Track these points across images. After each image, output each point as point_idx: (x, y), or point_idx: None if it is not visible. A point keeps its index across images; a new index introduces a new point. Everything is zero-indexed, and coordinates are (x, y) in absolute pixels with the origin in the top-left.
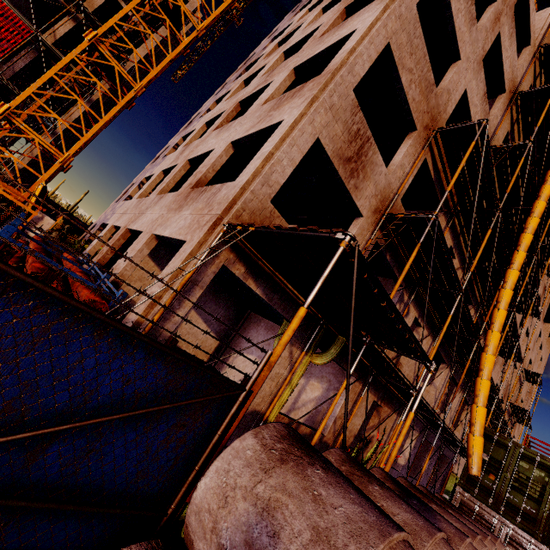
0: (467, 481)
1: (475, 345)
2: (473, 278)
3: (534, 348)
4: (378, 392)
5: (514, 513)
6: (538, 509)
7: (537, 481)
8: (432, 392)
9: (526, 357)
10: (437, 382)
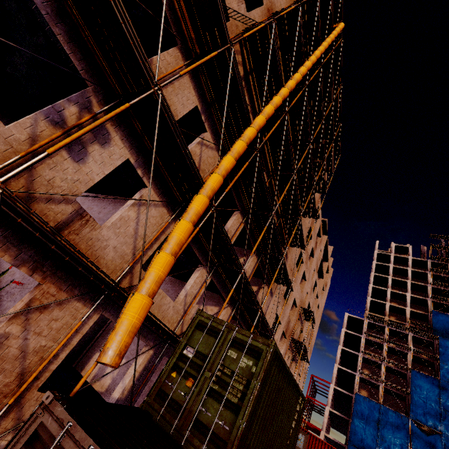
0: (156, 398)
1: (209, 213)
2: (234, 171)
3: (311, 294)
4: (18, 247)
5: (201, 439)
6: (234, 422)
7: (242, 375)
8: (181, 296)
9: (305, 299)
10: (189, 285)
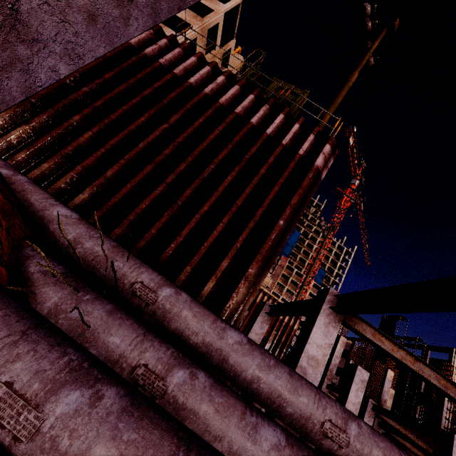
0: None
1: None
2: None
3: None
4: None
5: None
6: None
7: None
8: None
9: None
10: None
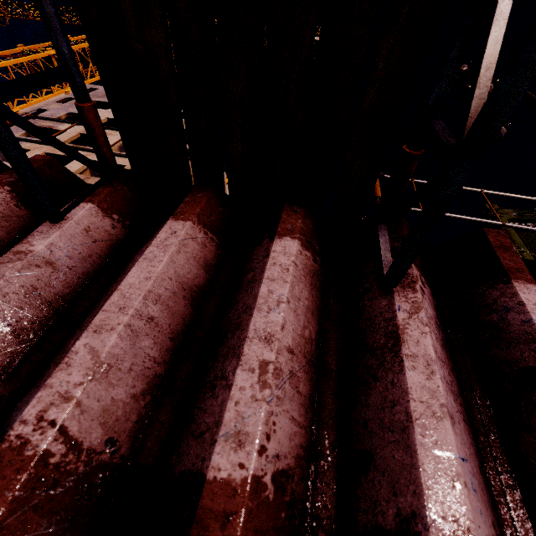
0: None
1: None
2: None
3: None
4: None
5: None
6: None
7: None
8: None
9: None
10: None
